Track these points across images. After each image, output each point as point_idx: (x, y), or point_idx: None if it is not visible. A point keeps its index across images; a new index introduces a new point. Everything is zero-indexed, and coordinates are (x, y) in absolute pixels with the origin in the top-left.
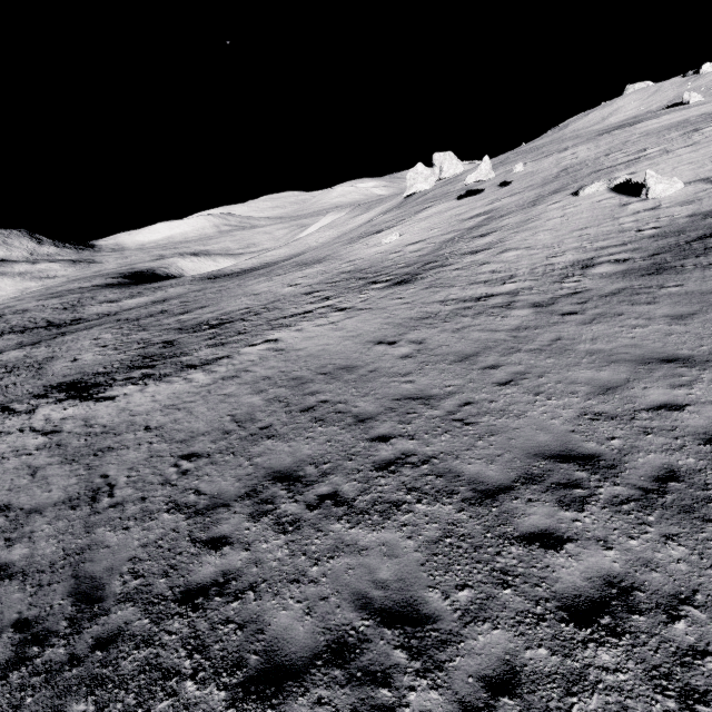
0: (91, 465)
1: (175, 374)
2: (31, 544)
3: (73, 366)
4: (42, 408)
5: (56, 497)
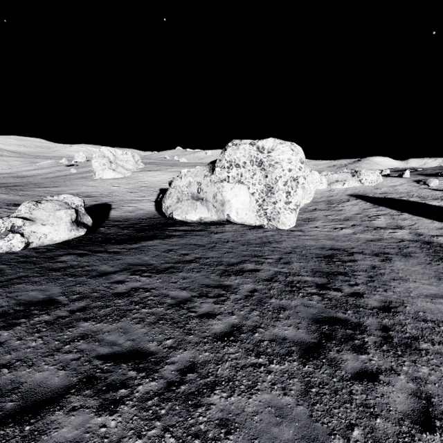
0: None
1: None
2: None
3: None
4: None
5: None
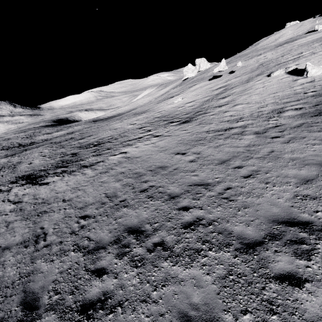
0: (36, 221)
1: (77, 170)
2: (3, 269)
3: (30, 166)
4: (14, 189)
5: (17, 240)
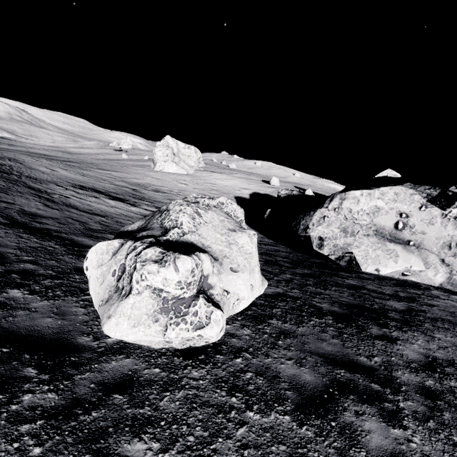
0: None
1: None
2: None
3: None
4: None
5: None
